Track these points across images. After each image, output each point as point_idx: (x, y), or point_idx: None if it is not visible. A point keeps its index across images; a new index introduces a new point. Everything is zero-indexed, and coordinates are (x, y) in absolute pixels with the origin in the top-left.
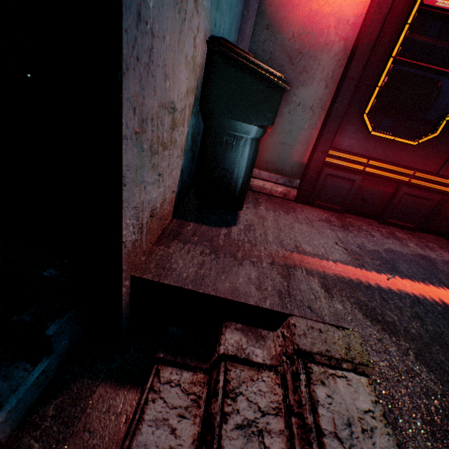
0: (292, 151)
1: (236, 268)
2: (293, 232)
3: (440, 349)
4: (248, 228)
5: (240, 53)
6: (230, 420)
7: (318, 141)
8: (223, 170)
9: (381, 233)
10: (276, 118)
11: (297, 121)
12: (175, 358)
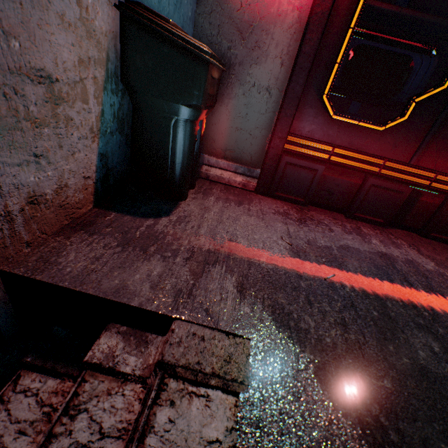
0: (251, 138)
1: (140, 263)
2: (235, 225)
3: (354, 362)
4: (181, 219)
5: (154, 19)
6: (54, 444)
7: (275, 126)
8: (156, 155)
9: (343, 228)
10: (230, 100)
11: (253, 104)
12: (44, 362)
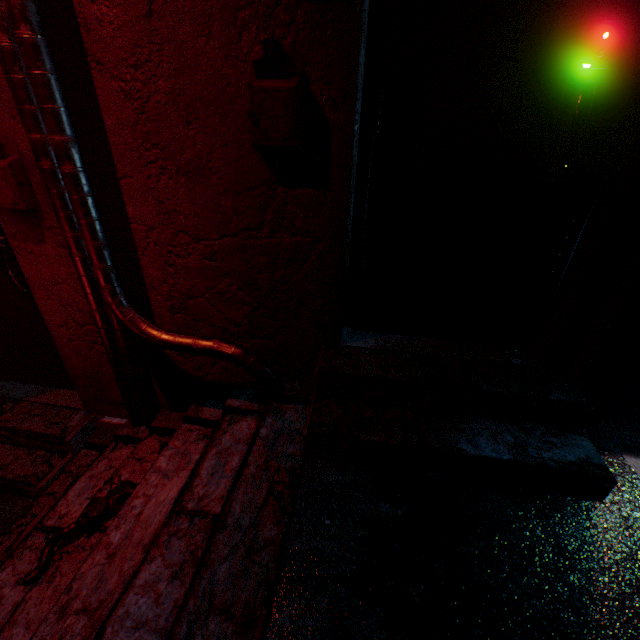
0: None
1: None
2: None
3: None
4: None
5: None
6: None
7: None
8: None
9: None
10: None
11: None
12: None
